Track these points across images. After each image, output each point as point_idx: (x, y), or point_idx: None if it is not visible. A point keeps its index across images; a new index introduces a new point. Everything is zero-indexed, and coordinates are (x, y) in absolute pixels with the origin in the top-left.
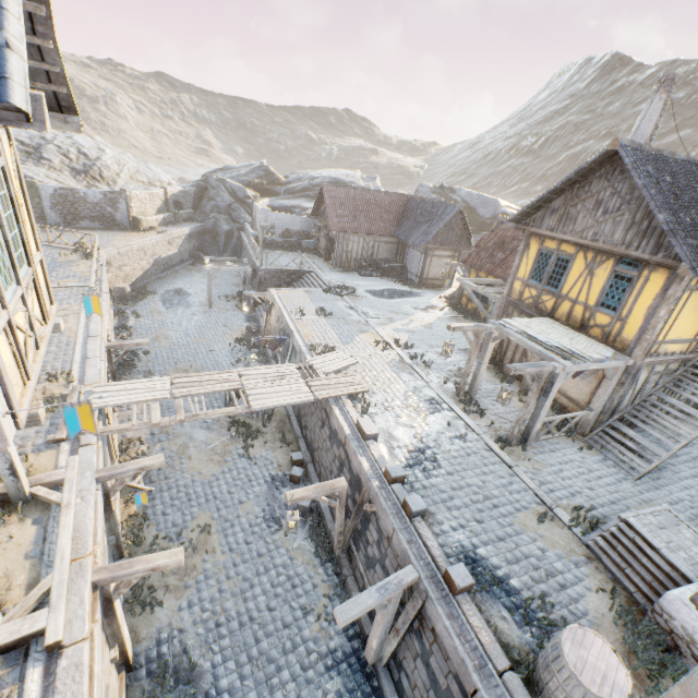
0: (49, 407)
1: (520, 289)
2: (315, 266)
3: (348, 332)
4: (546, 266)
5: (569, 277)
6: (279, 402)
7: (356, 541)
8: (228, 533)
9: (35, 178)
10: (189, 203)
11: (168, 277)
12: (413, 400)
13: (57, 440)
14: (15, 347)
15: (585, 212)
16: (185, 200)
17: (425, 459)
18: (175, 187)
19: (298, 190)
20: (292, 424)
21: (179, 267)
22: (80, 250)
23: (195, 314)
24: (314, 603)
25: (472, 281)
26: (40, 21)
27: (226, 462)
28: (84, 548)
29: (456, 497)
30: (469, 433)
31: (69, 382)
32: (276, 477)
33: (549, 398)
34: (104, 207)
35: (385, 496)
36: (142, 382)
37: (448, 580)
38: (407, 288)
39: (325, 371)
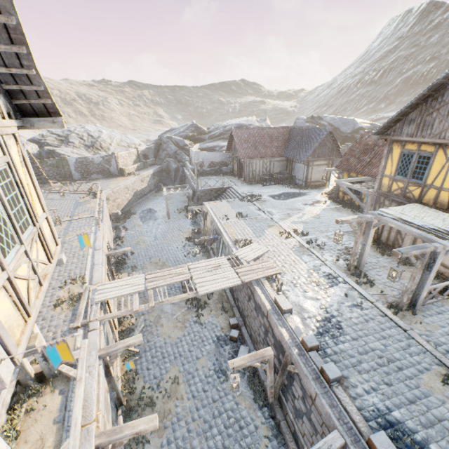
0: (71, 303)
1: (388, 183)
2: (232, 183)
3: (259, 227)
4: (410, 164)
5: (432, 170)
6: (217, 288)
7: (284, 393)
8: (191, 383)
9: (65, 154)
10: (151, 154)
11: (143, 202)
12: (315, 277)
13: (75, 327)
14: (15, 296)
15: (440, 118)
16: (149, 153)
17: (332, 327)
18: (142, 146)
19: (216, 135)
20: (228, 297)
21: (149, 195)
22: (91, 193)
23: (160, 224)
24: (257, 443)
25: (347, 181)
26: (24, 57)
27: (185, 328)
28: (90, 415)
29: (363, 361)
30: (364, 301)
31: (83, 283)
32: (220, 337)
33: (432, 272)
34: (103, 165)
35: (304, 362)
36: (126, 279)
37: (372, 448)
38: (297, 190)
39: (247, 259)
